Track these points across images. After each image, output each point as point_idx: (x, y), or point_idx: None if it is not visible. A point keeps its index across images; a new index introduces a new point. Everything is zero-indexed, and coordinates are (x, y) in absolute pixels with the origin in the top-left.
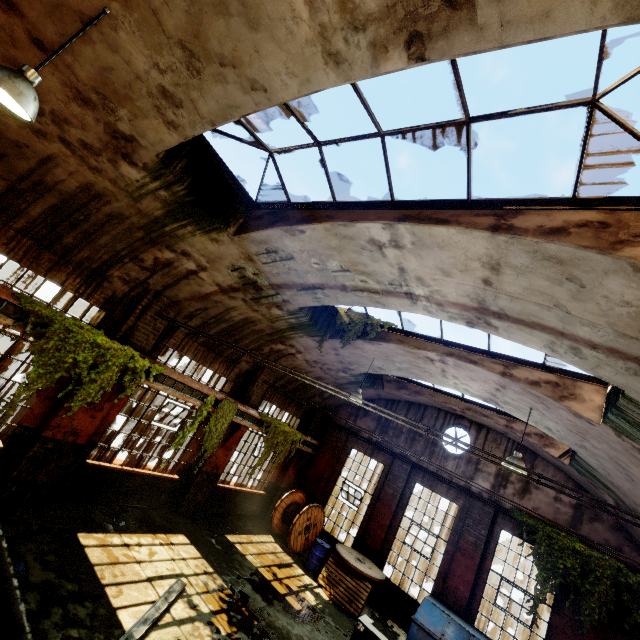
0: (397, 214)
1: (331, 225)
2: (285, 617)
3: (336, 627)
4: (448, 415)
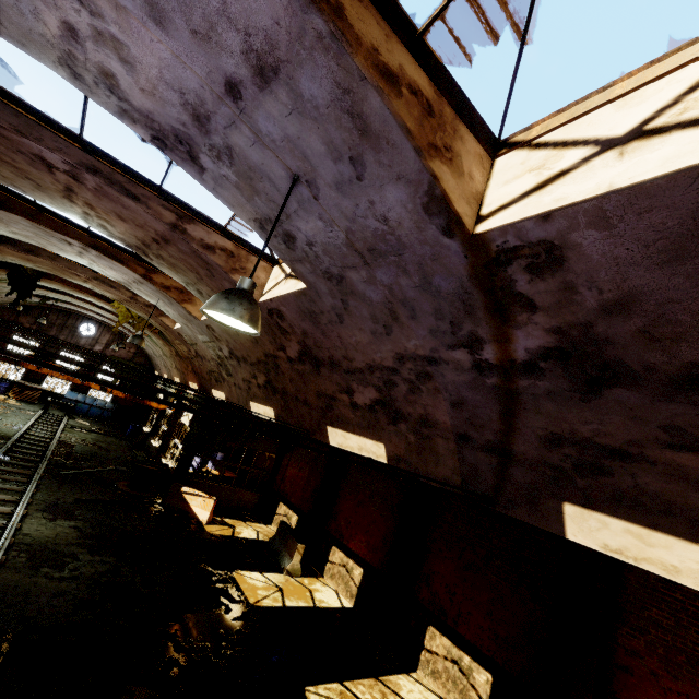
0: (96, 304)
1: (71, 297)
2: (13, 405)
3: (31, 406)
4: (85, 318)
